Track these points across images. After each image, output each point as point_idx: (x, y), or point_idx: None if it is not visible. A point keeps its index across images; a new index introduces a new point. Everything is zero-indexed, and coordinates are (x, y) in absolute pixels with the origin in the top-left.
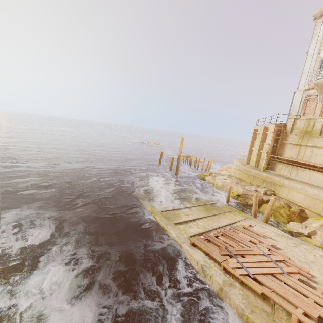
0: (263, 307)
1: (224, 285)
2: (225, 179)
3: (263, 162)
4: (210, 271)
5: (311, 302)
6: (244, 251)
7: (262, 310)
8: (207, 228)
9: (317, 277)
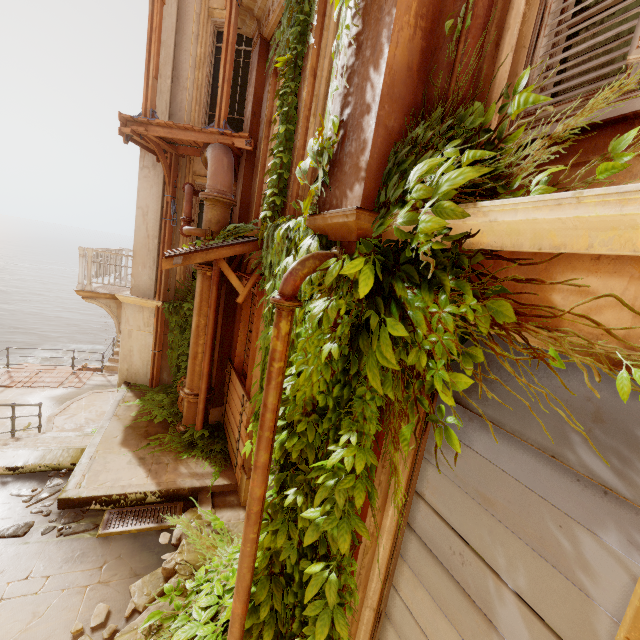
0: None
1: None
2: None
3: None
4: None
5: None
6: None
7: None
8: None
9: None
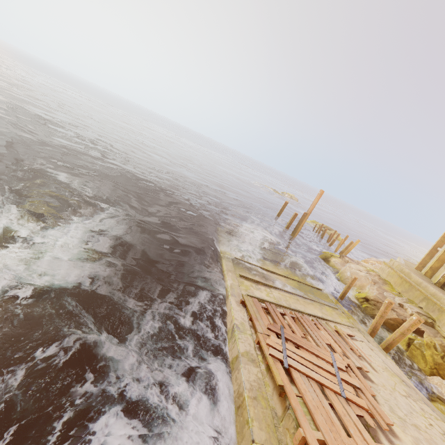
0: (276, 406)
1: (243, 356)
2: (358, 271)
3: (443, 272)
4: (238, 334)
5: (347, 442)
6: (305, 343)
7: (270, 407)
8: (280, 303)
9: (401, 441)
